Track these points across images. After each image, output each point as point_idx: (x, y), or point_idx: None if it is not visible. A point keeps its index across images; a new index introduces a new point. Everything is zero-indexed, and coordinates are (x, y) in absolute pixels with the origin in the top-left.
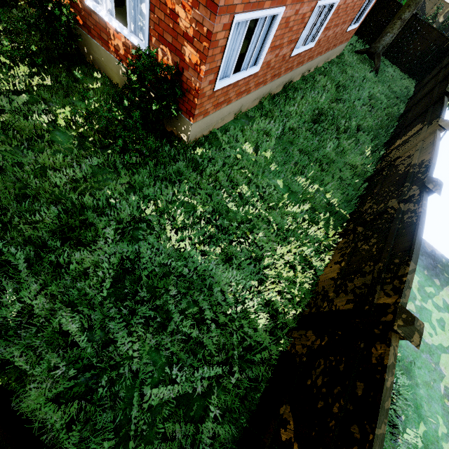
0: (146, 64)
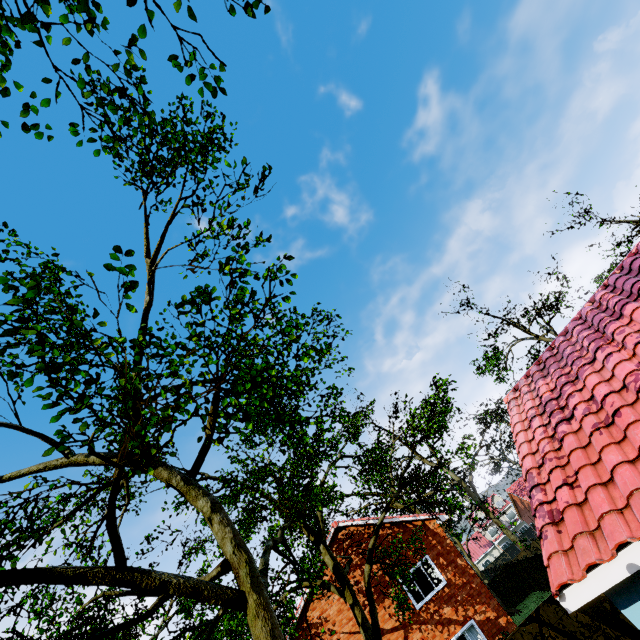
0: (504, 634)
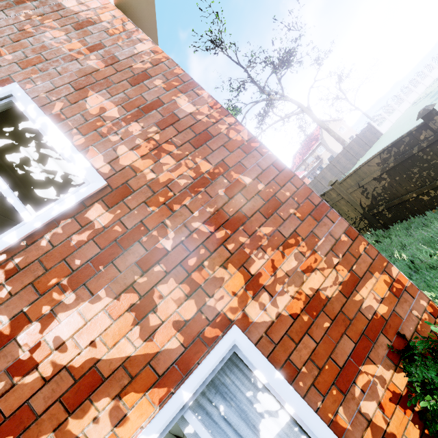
0: None
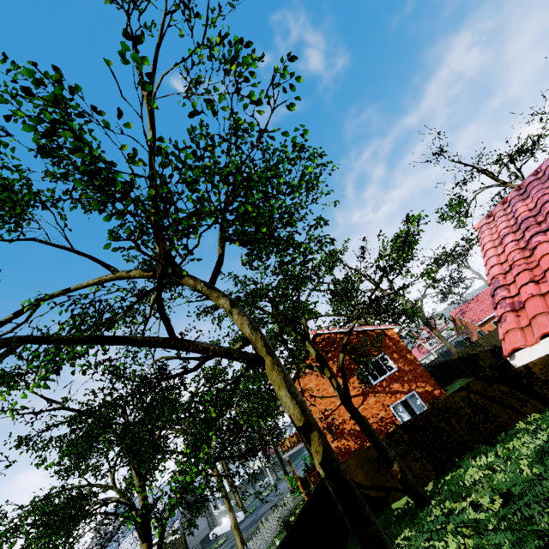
0: (437, 399)
